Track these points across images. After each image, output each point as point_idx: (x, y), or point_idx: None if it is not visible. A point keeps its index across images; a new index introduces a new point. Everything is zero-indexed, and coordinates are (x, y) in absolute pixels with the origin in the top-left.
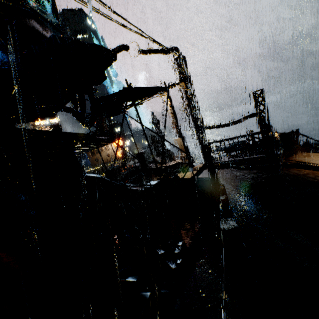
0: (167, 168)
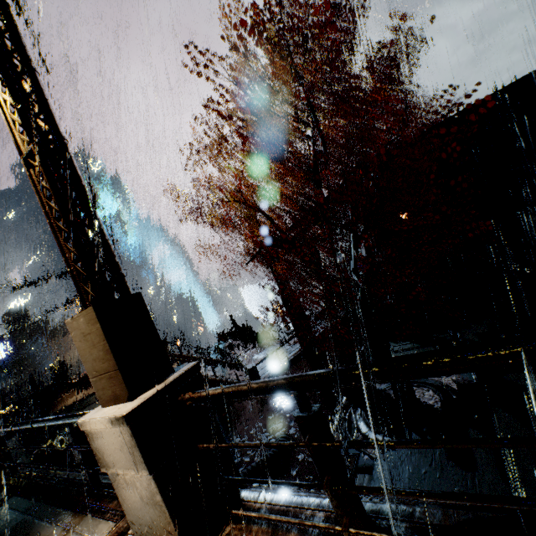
0: (80, 381)
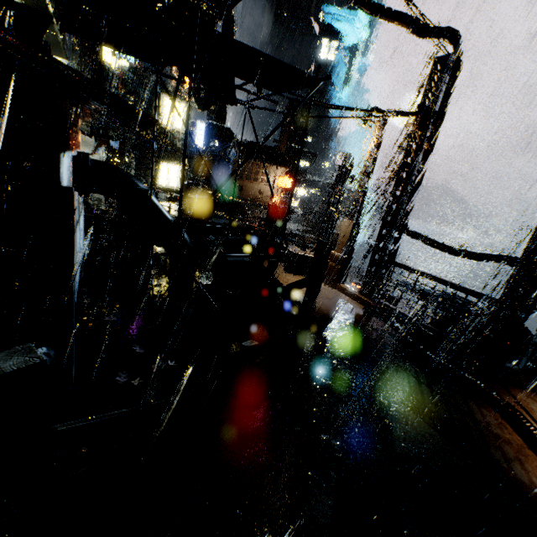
0: (299, 256)
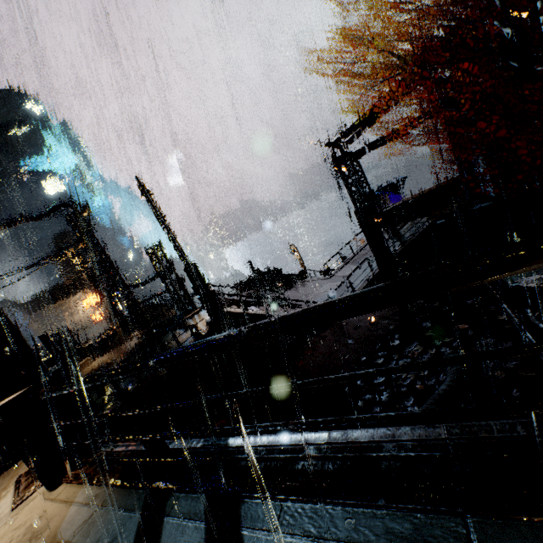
0: (95, 345)
